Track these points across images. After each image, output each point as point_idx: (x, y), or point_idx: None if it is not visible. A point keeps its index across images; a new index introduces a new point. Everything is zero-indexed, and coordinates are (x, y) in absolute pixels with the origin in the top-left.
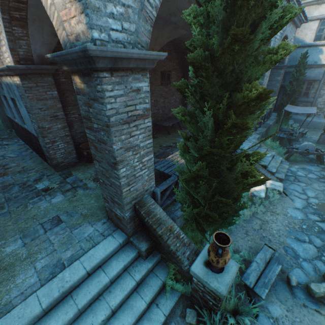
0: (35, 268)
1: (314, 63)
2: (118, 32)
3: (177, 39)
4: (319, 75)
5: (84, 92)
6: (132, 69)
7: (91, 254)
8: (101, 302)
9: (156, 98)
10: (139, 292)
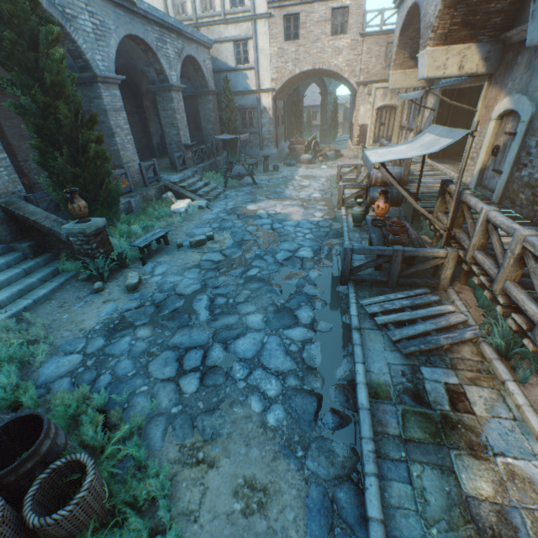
0: None
1: (245, 89)
2: None
3: None
4: (254, 103)
5: None
6: None
7: None
8: None
9: None
10: (29, 277)
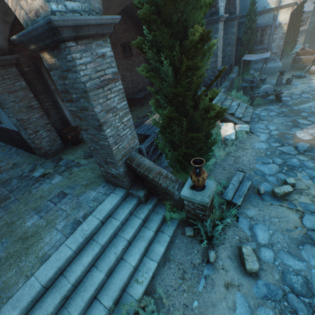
0: (57, 229)
1: (263, 8)
2: (72, 2)
3: (129, 6)
4: (269, 20)
5: (56, 67)
6: (93, 36)
7: (100, 209)
8: (118, 239)
9: (123, 73)
10: (146, 226)
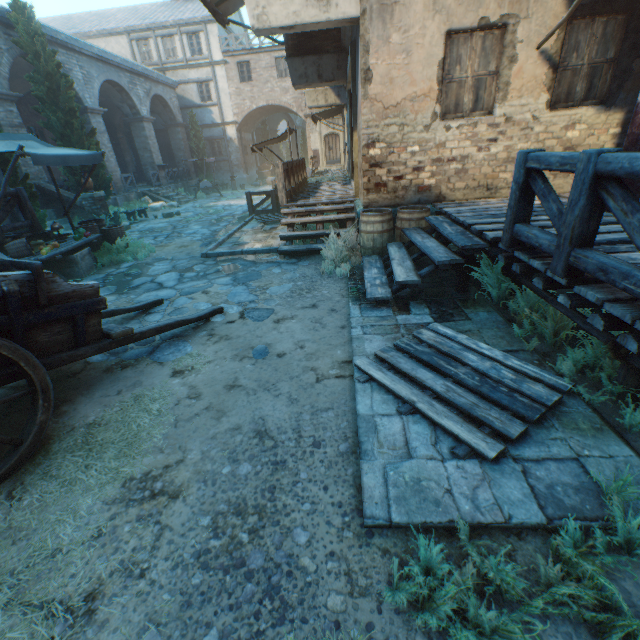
0: None
1: (212, 123)
2: None
3: None
4: (221, 134)
5: None
6: (5, 100)
7: None
8: None
9: None
10: None
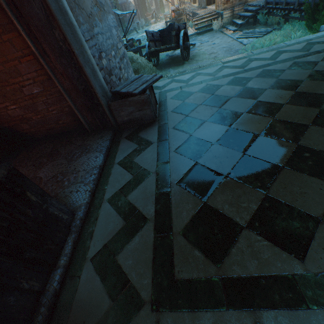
0: None
1: None
2: None
3: None
4: (125, 0)
5: None
6: None
7: None
8: None
9: None
10: None
